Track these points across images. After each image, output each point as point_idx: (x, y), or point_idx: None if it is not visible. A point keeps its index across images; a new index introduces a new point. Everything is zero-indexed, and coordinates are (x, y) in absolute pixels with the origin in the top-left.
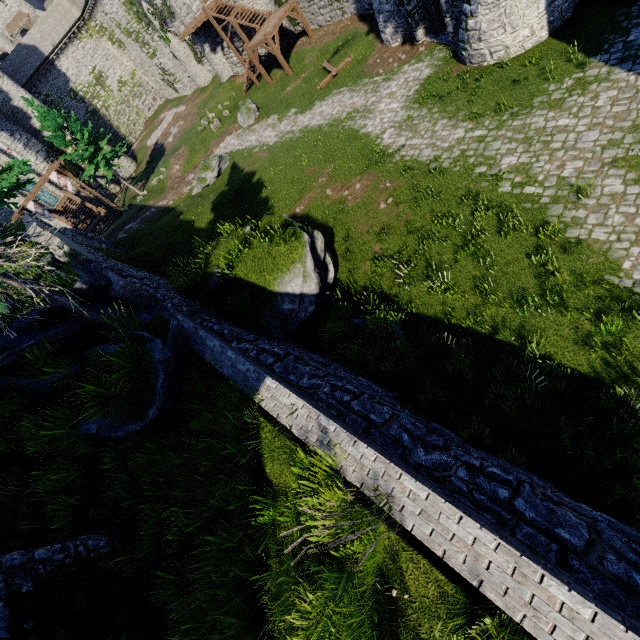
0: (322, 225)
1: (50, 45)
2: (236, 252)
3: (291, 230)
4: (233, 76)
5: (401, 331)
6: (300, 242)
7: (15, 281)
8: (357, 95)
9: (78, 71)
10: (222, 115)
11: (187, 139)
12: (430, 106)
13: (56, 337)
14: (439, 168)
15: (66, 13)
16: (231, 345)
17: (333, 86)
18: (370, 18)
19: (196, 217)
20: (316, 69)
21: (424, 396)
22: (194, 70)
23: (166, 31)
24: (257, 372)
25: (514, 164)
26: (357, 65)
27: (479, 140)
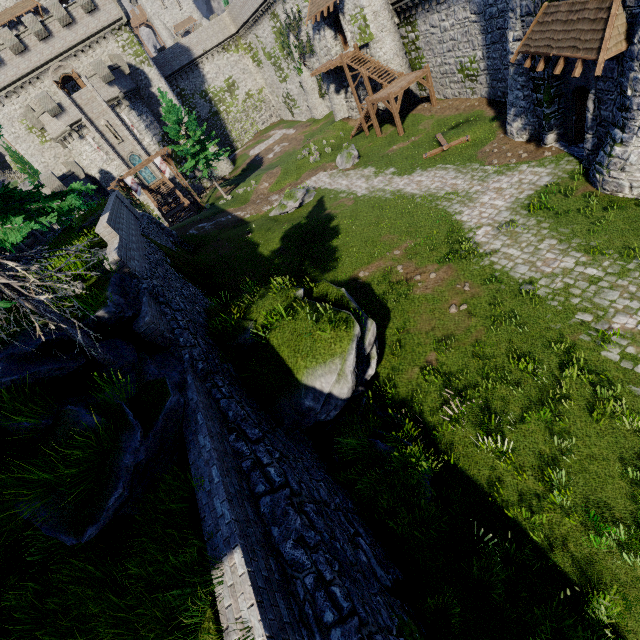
0: (381, 302)
1: (201, 50)
2: (278, 316)
3: (344, 315)
4: (347, 118)
5: (429, 483)
6: (348, 333)
7: (30, 303)
8: (462, 177)
9: (216, 76)
10: (324, 150)
11: (284, 162)
12: (540, 218)
13: (46, 375)
14: (532, 294)
15: (225, 28)
16: (227, 440)
17: (440, 159)
18: (500, 105)
19: (263, 241)
20: (428, 137)
21: (432, 601)
22: (314, 102)
23: (302, 64)
24: (231, 529)
25: (630, 328)
26: (471, 147)
27: (591, 280)
